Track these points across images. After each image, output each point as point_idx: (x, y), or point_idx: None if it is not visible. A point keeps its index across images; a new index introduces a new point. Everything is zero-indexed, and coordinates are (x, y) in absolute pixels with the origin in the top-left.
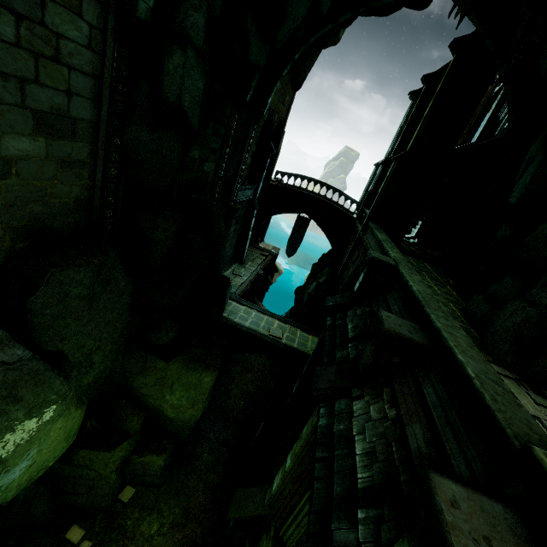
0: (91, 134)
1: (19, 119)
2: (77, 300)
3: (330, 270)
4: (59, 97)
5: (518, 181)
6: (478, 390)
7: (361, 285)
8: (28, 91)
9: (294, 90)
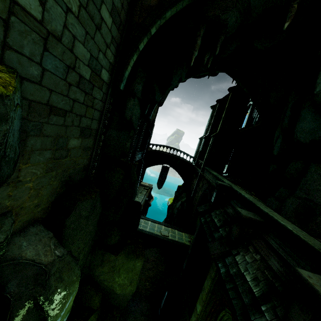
0: (94, 135)
1: (76, 131)
2: (83, 218)
3: (186, 194)
4: (89, 121)
5: (275, 145)
6: (296, 234)
7: (215, 198)
8: (81, 120)
9: (159, 106)
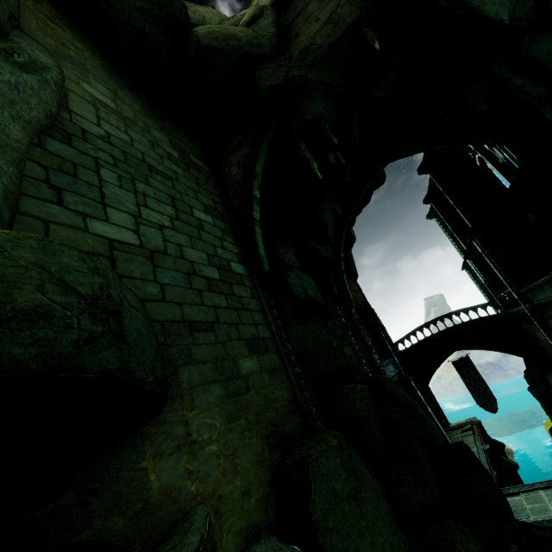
0: (274, 347)
1: (241, 347)
2: (345, 501)
3: None
4: (252, 328)
5: None
6: None
7: None
8: (240, 330)
9: (355, 280)
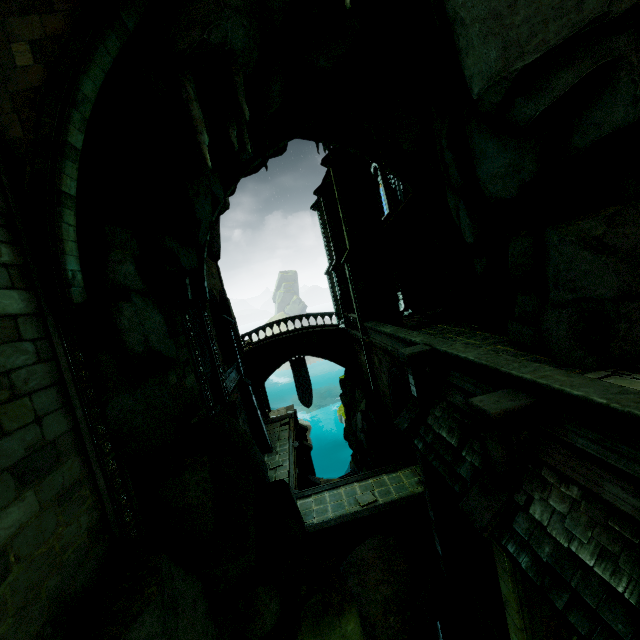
0: (74, 443)
1: None
2: None
3: (362, 390)
4: (29, 431)
5: (460, 225)
6: (623, 411)
7: (417, 386)
8: None
9: (216, 261)
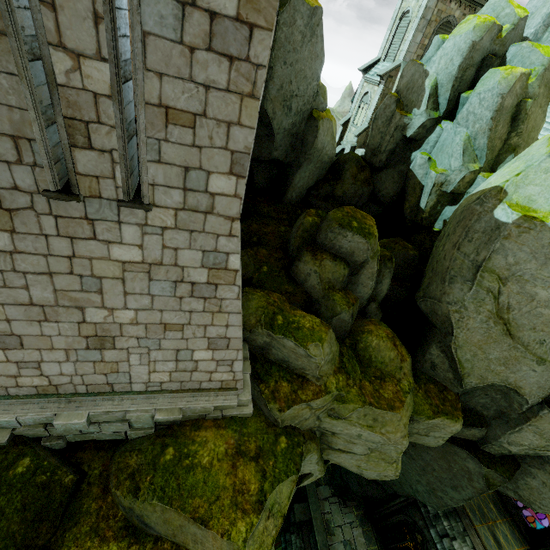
0: None
1: None
2: None
3: None
4: None
5: None
6: None
7: None
8: None
9: None
